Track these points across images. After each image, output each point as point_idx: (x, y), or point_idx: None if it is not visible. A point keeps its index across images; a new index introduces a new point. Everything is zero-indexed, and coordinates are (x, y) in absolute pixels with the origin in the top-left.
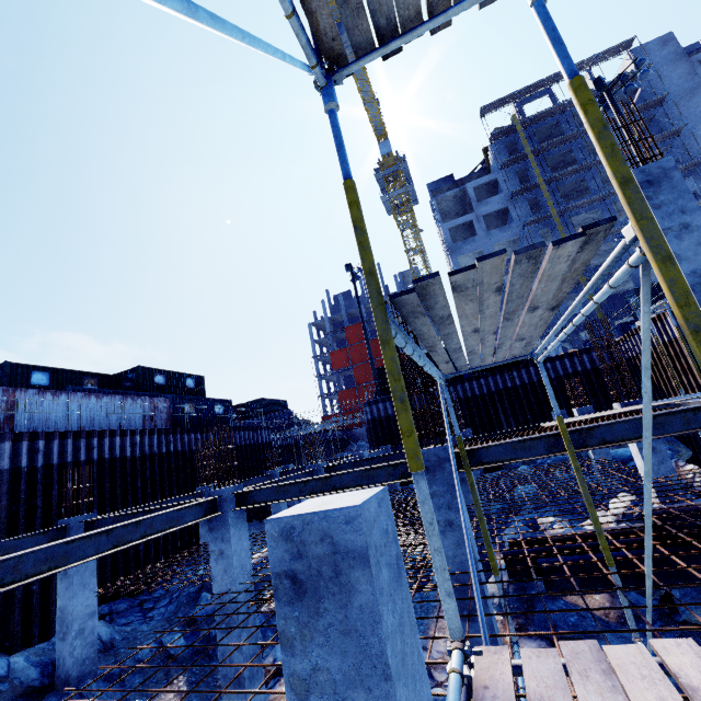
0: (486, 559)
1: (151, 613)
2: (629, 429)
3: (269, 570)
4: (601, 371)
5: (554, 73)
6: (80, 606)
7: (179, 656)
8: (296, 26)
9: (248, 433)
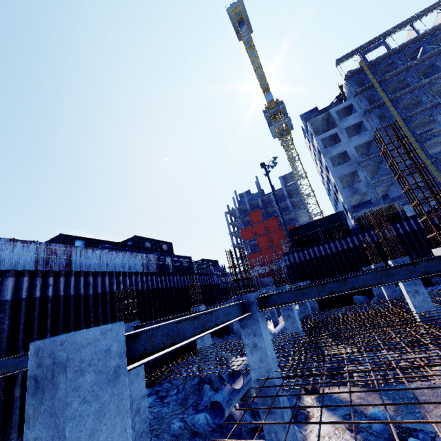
0: None
1: (166, 400)
2: None
3: None
4: None
5: (387, 30)
6: (136, 390)
7: (201, 433)
8: None
9: (205, 277)
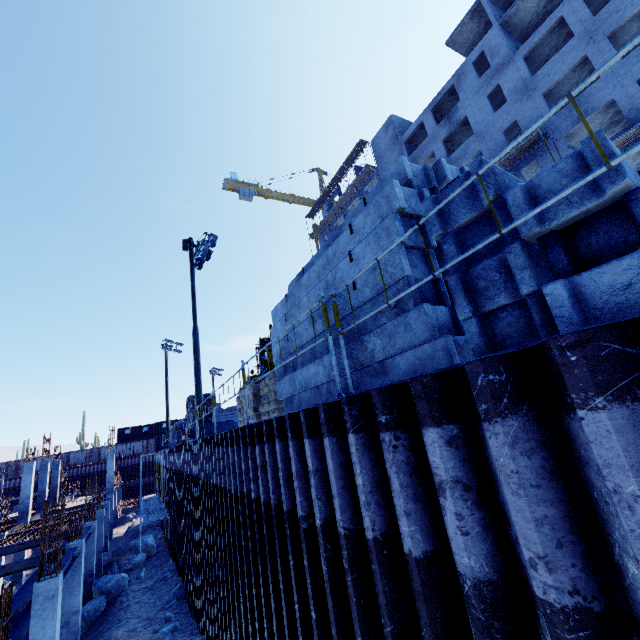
0: None
1: None
2: None
3: None
4: None
5: (329, 183)
6: None
7: None
8: None
9: None
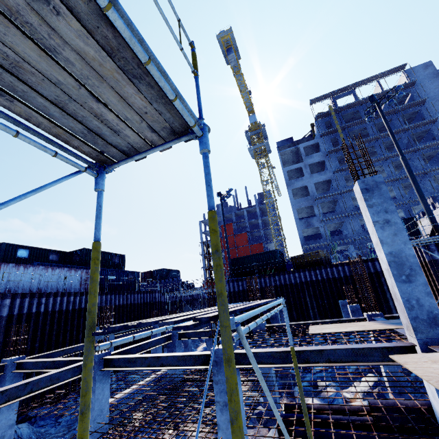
0: (247, 434)
1: (61, 419)
2: (345, 354)
3: (134, 401)
4: (374, 276)
5: (356, 82)
6: (4, 419)
7: None
8: (61, 159)
9: (146, 295)
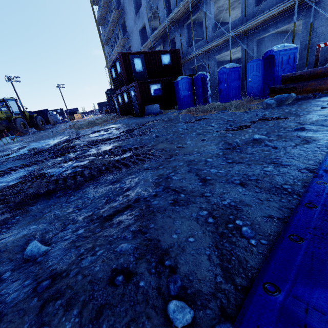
0: None
1: None
2: None
3: None
4: None
5: None
6: None
7: None
8: None
9: None
